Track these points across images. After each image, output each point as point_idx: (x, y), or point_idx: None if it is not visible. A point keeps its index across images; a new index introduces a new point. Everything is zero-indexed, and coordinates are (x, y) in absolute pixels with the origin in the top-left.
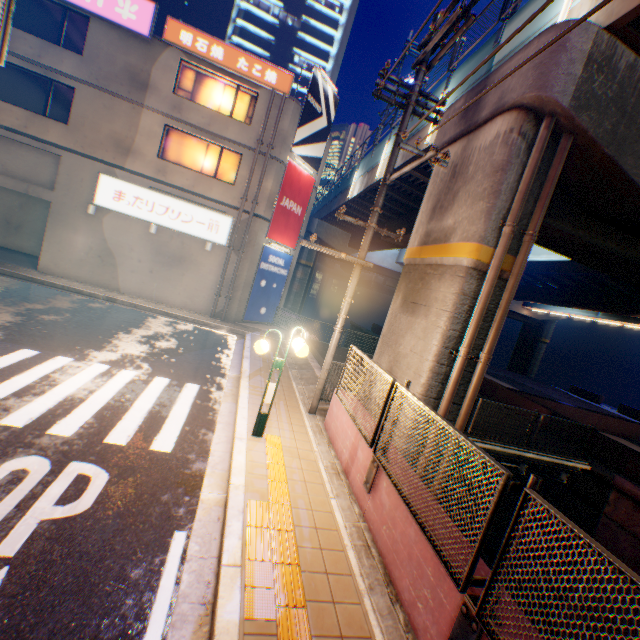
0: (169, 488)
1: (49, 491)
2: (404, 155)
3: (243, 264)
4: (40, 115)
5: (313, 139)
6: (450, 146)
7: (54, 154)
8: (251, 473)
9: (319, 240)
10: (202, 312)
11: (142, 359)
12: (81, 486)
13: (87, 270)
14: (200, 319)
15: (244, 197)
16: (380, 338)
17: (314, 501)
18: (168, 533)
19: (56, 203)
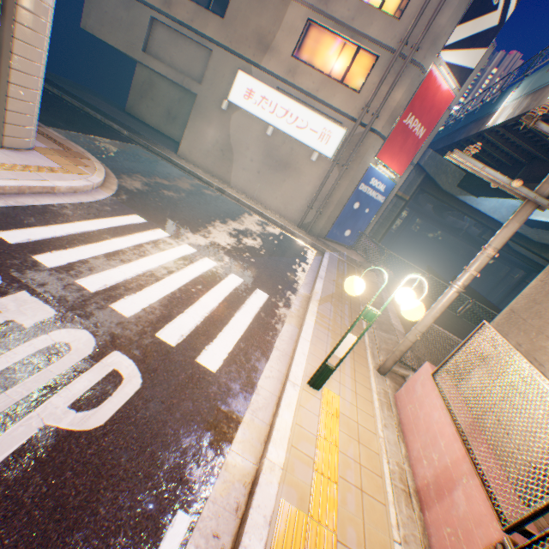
0: (195, 427)
1: (74, 383)
2: None
3: (342, 181)
4: (204, 9)
5: (471, 42)
6: None
7: (207, 49)
8: (294, 448)
9: (424, 174)
10: (290, 220)
11: (225, 251)
12: (107, 388)
13: (210, 161)
14: (287, 226)
15: (365, 107)
16: (503, 312)
17: (370, 539)
18: (168, 510)
19: (200, 96)
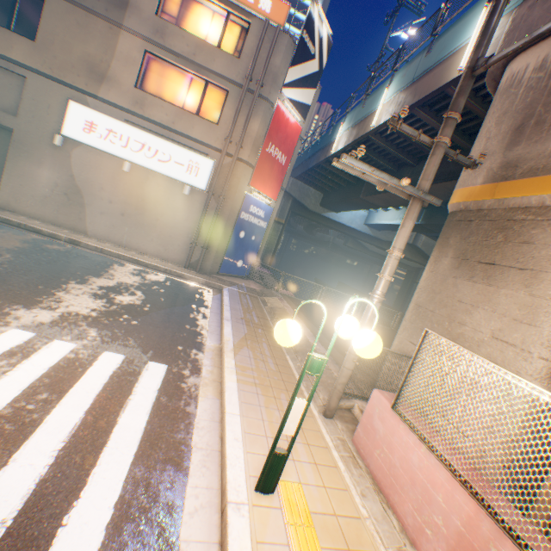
0: None
1: None
2: (417, 93)
3: (222, 212)
4: (3, 28)
5: (303, 83)
6: (545, 40)
7: (19, 75)
8: None
9: (292, 198)
10: (175, 261)
11: (90, 321)
12: None
13: (51, 208)
14: (173, 269)
15: (228, 138)
16: (411, 308)
17: None
18: None
19: (18, 131)
